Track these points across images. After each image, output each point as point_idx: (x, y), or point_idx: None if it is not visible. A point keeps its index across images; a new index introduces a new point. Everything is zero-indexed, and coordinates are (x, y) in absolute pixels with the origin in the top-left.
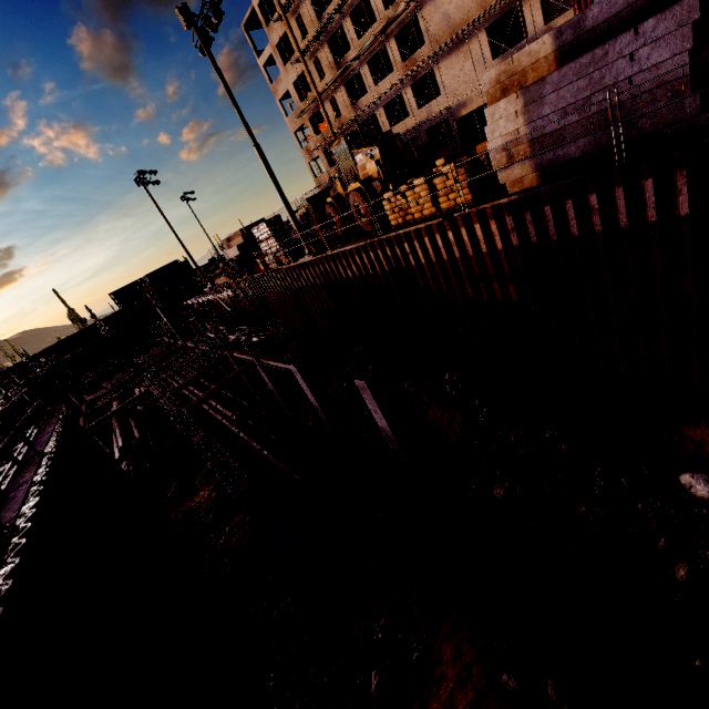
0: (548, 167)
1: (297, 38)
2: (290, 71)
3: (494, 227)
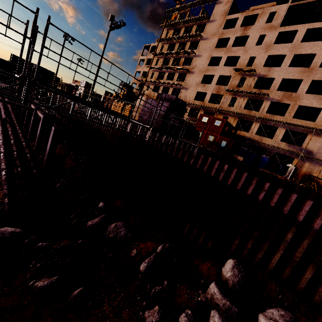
0: (140, 118)
1: (154, 63)
2: (145, 68)
3: (123, 122)
